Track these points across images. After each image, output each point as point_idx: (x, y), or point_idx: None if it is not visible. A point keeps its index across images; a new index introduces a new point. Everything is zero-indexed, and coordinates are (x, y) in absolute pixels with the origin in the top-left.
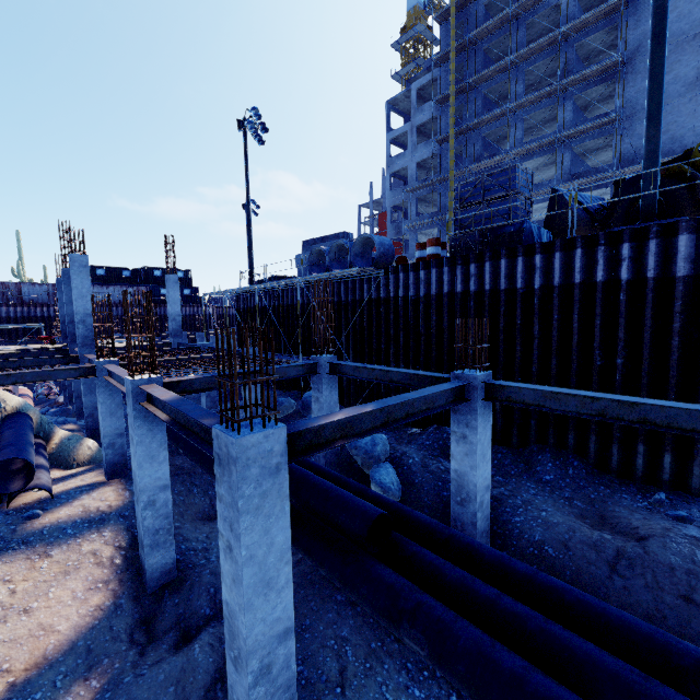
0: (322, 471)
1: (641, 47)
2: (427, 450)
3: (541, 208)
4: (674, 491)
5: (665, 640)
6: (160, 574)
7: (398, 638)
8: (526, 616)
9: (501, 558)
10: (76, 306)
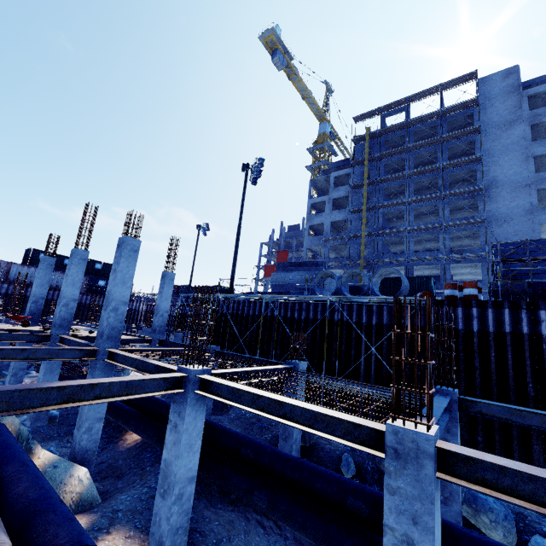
0: None
1: (492, 184)
2: None
3: (423, 268)
4: None
5: None
6: None
7: None
8: None
9: None
10: (114, 291)
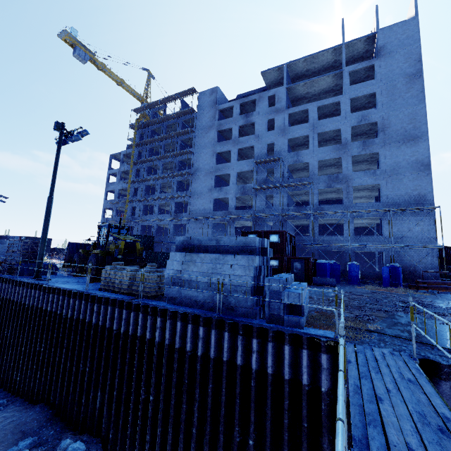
0: None
1: (197, 170)
2: None
3: None
4: (9, 393)
5: None
6: None
7: None
8: None
9: None
10: None
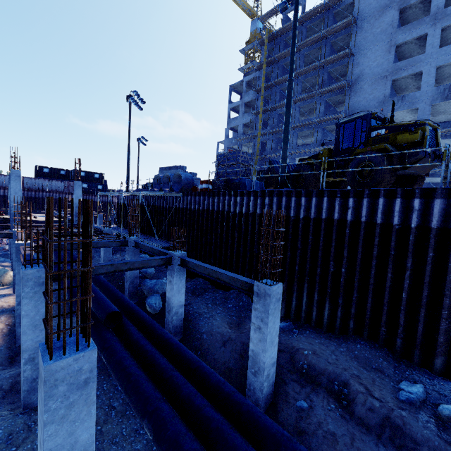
0: (117, 295)
1: (359, 78)
2: (186, 289)
3: None
4: None
5: (194, 360)
6: None
7: None
8: (150, 351)
9: (163, 333)
10: (11, 198)
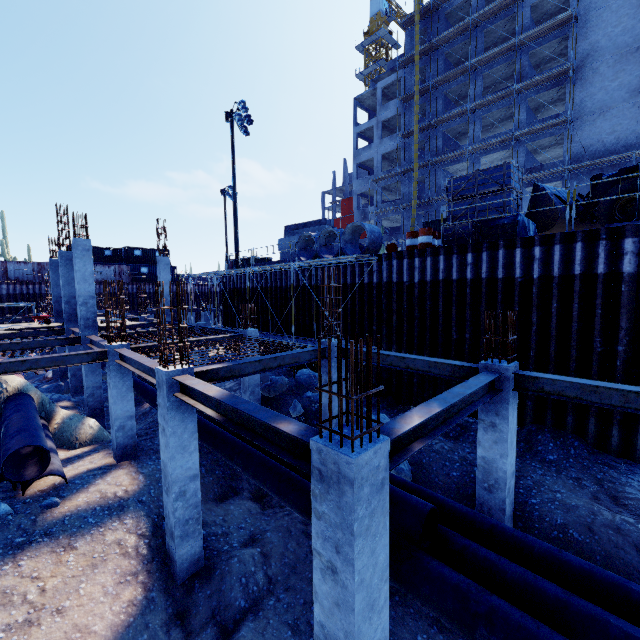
0: None
1: (589, 57)
2: None
3: None
4: None
5: None
6: (189, 564)
7: (441, 628)
8: (605, 619)
9: (552, 551)
10: (78, 289)
